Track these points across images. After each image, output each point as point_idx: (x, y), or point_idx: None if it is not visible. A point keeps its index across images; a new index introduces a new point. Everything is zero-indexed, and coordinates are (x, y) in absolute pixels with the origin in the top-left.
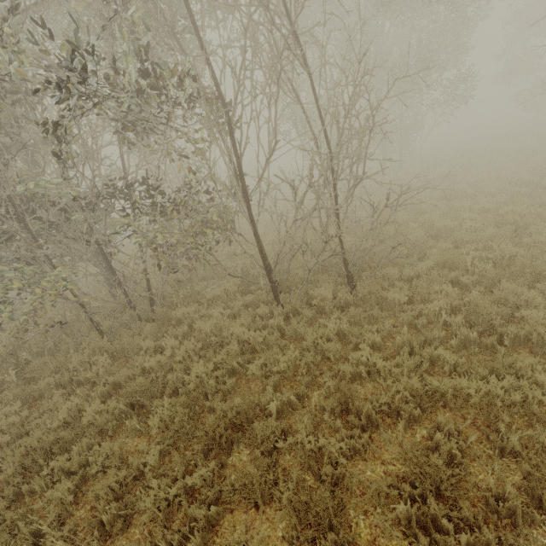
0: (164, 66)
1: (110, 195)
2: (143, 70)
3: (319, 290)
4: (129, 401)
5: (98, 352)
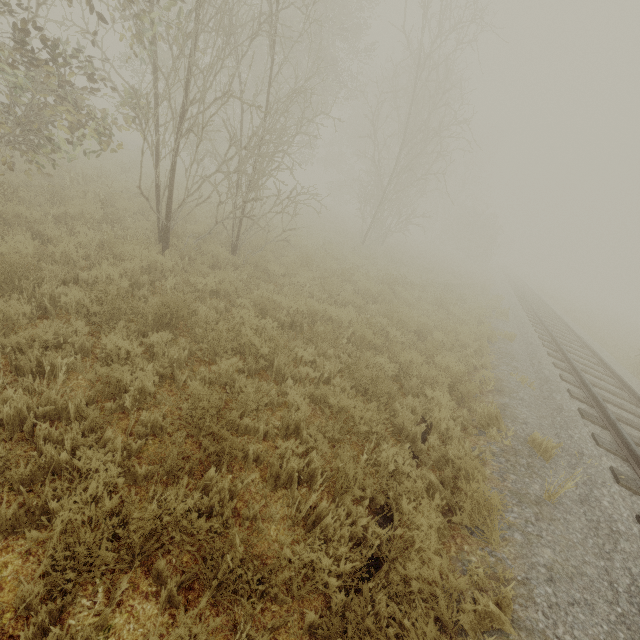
0: None
1: None
2: None
3: (214, 247)
4: None
5: None
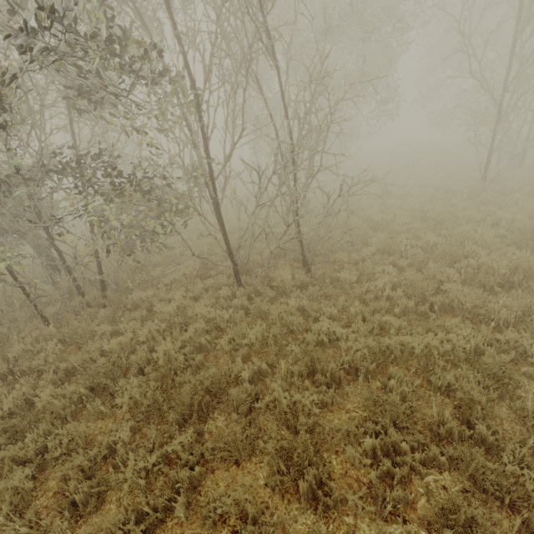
0: (133, 39)
1: (59, 171)
2: (110, 40)
3: (279, 272)
4: (89, 384)
5: (42, 341)
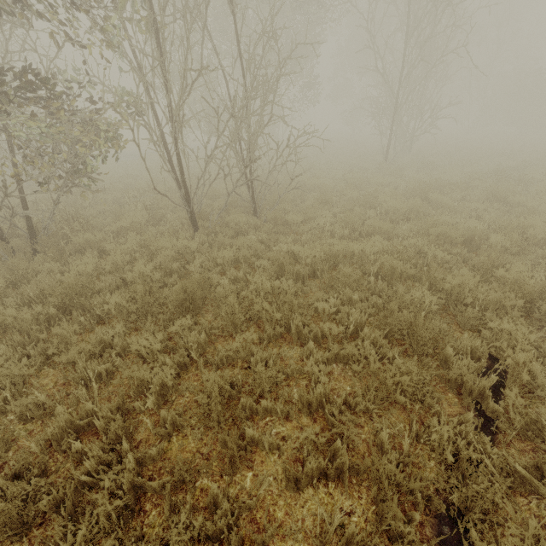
0: None
1: None
2: None
3: (234, 216)
4: (59, 304)
5: None
